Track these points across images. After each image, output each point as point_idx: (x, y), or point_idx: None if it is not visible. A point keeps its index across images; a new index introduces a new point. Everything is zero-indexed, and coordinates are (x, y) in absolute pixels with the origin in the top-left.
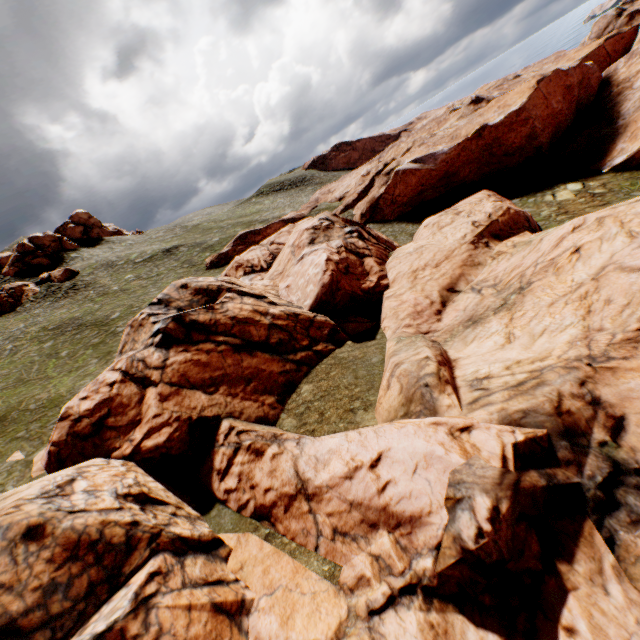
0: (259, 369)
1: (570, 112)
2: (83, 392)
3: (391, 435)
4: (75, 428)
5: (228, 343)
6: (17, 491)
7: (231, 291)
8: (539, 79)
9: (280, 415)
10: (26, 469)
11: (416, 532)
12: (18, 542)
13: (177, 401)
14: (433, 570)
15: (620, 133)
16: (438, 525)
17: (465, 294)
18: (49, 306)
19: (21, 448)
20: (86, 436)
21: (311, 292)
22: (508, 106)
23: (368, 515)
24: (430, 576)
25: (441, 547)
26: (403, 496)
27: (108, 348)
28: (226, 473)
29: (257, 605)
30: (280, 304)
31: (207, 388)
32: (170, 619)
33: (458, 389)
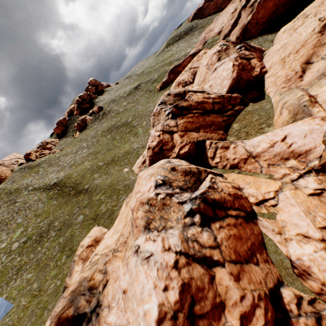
0: (213, 121)
1: None
2: (150, 140)
3: (289, 128)
4: (154, 151)
5: (198, 113)
6: (154, 165)
7: (190, 92)
8: None
9: (226, 137)
10: (132, 172)
11: (308, 155)
12: (171, 171)
13: (187, 136)
14: (318, 164)
15: None
16: (319, 150)
17: (317, 63)
18: (98, 123)
19: (126, 167)
20: (158, 153)
21: (226, 84)
22: None
23: (283, 156)
24: (317, 166)
25: (321, 157)
26: (300, 146)
27: (134, 132)
28: (214, 157)
29: (244, 187)
30: (211, 94)
31: (195, 131)
32: (222, 187)
33: (320, 105)
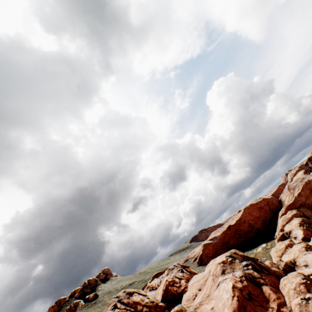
0: None
1: (268, 214)
2: None
3: None
4: None
5: (130, 309)
6: None
7: (136, 292)
8: (244, 208)
9: None
10: None
11: None
12: None
13: None
14: None
15: (277, 222)
16: None
17: (201, 290)
18: (84, 310)
19: None
20: None
21: (161, 293)
22: (238, 217)
23: None
24: None
25: None
26: None
27: None
28: None
29: None
30: (151, 298)
31: None
32: None
33: None
